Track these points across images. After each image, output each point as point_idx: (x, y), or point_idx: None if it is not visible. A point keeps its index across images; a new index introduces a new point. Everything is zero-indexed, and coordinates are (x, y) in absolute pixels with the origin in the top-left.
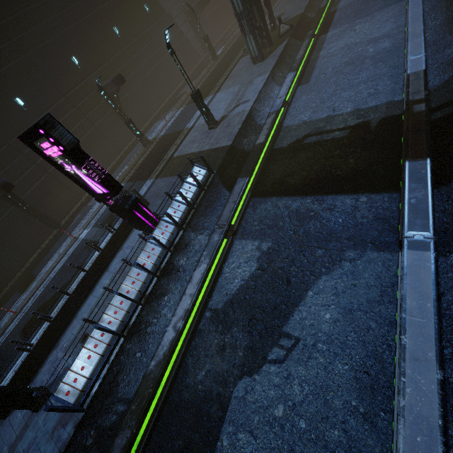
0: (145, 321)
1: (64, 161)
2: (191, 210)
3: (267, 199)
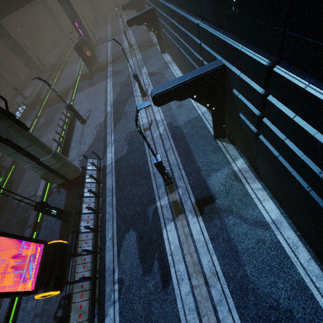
0: None
1: None
2: (23, 116)
3: (48, 108)
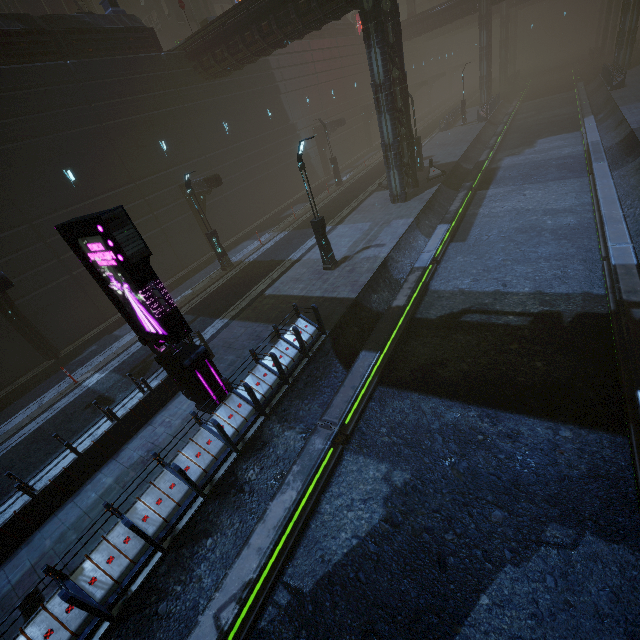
0: (160, 587)
1: (115, 274)
2: (283, 385)
3: (405, 393)
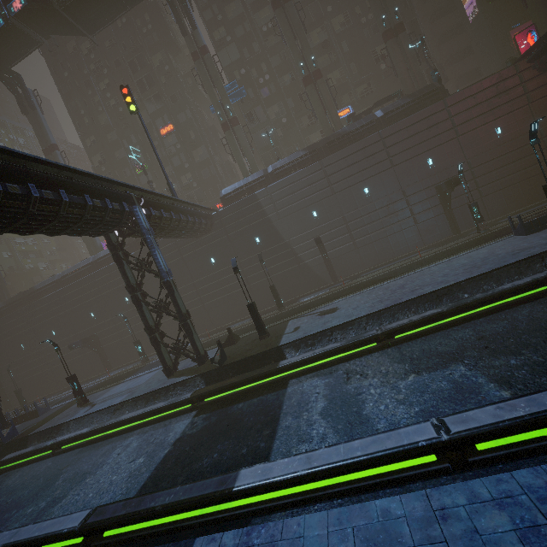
0: None
1: None
2: None
3: None
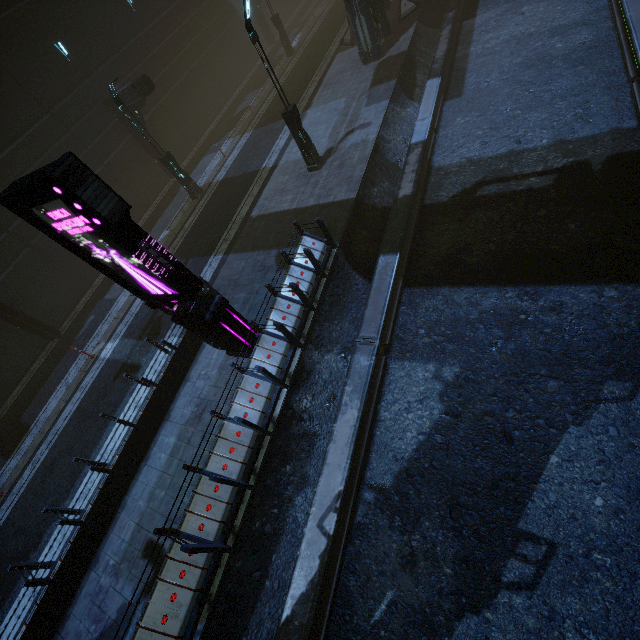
0: (259, 515)
1: (95, 241)
2: (309, 312)
3: (434, 290)
